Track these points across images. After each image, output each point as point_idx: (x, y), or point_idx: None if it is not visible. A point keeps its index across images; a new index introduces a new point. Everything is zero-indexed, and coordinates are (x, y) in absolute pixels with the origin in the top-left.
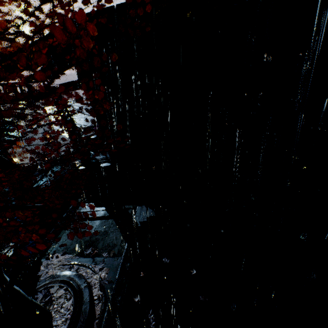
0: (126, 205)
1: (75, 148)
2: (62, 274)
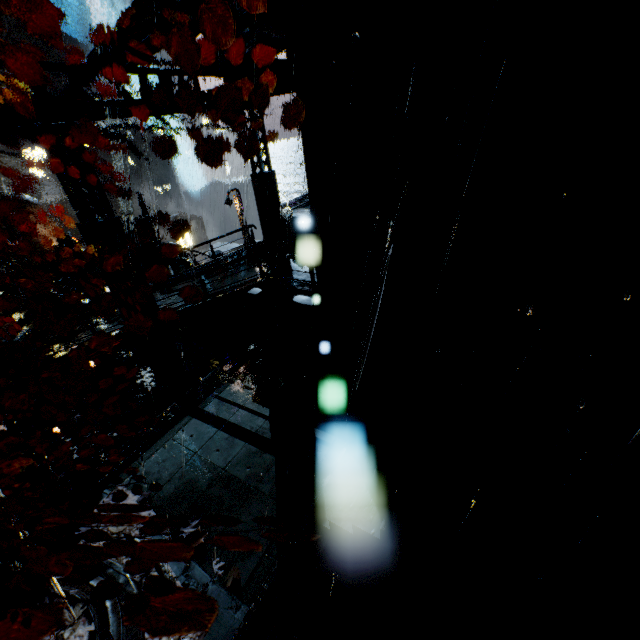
0: (319, 428)
1: (264, 239)
2: (109, 570)
